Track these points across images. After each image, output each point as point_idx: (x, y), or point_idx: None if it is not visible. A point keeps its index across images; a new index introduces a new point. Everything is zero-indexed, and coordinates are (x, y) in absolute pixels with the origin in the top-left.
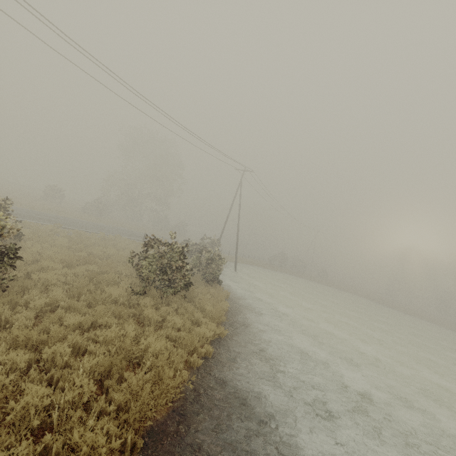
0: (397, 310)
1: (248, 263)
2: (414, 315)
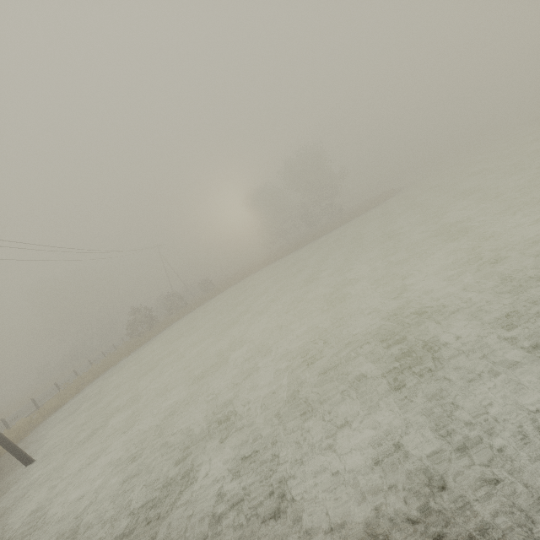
0: (293, 251)
1: (90, 380)
2: (306, 243)
